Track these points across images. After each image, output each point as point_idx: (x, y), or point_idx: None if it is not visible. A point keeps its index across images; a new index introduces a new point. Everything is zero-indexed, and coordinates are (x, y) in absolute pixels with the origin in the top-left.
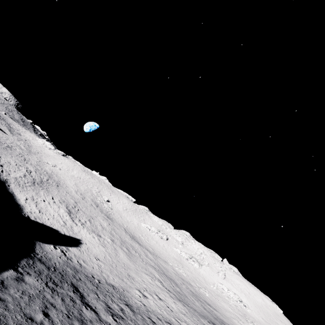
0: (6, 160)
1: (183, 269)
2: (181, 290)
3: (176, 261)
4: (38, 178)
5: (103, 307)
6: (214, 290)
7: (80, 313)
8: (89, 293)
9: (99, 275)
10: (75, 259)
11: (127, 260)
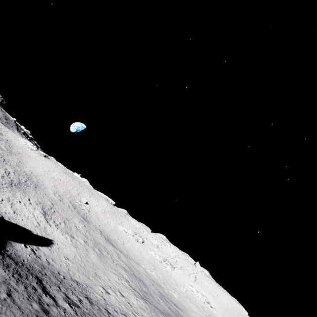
0: None
1: (155, 271)
2: (147, 290)
3: (149, 263)
4: (16, 179)
5: (63, 297)
6: (184, 292)
7: (40, 298)
8: (52, 286)
9: (66, 273)
10: (44, 257)
11: (97, 260)
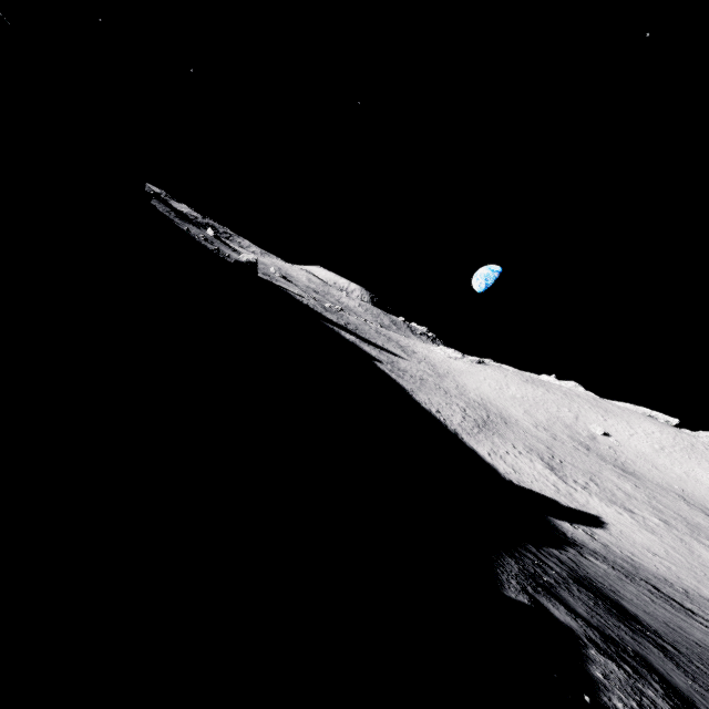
0: (436, 402)
1: None
2: None
3: None
4: (478, 417)
5: None
6: None
7: (690, 616)
8: (682, 600)
9: (678, 582)
10: (614, 547)
11: None
